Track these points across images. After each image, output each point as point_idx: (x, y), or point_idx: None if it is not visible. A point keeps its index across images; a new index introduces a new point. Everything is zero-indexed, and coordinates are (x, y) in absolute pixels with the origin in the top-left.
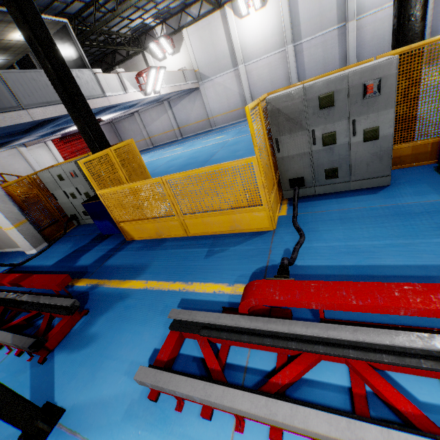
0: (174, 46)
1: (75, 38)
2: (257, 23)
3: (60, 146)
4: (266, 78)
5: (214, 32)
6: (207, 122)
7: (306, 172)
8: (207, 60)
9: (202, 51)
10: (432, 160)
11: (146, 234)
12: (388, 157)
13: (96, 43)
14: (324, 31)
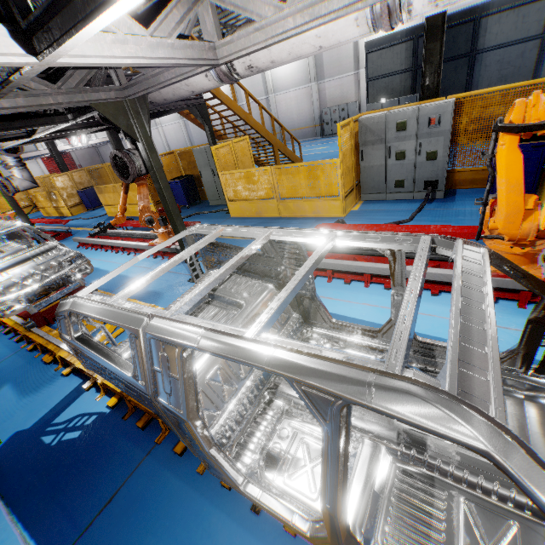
0: None
1: None
2: None
3: (48, 162)
4: (174, 137)
5: None
6: None
7: None
8: None
9: None
10: None
11: None
12: None
13: None
14: None
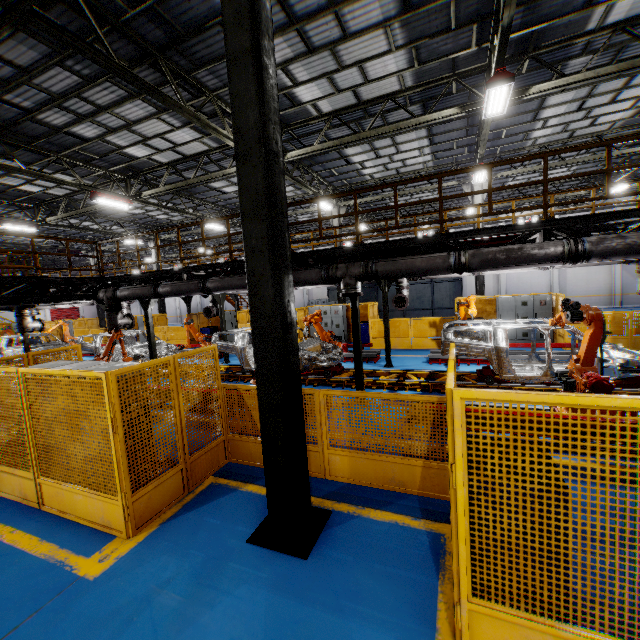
0: None
1: None
2: None
3: (54, 310)
4: None
5: None
6: None
7: None
8: None
9: None
10: None
11: None
12: None
13: None
14: None
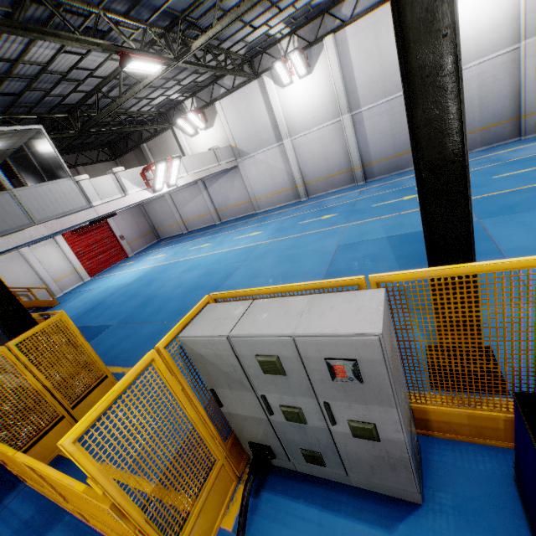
0: (206, 120)
1: (52, 144)
2: (303, 91)
3: (72, 239)
4: (318, 153)
5: (252, 103)
6: (249, 205)
7: (272, 441)
8: (246, 134)
9: (239, 125)
10: (512, 442)
11: (44, 490)
12: (405, 468)
13: (109, 128)
14: (390, 97)
